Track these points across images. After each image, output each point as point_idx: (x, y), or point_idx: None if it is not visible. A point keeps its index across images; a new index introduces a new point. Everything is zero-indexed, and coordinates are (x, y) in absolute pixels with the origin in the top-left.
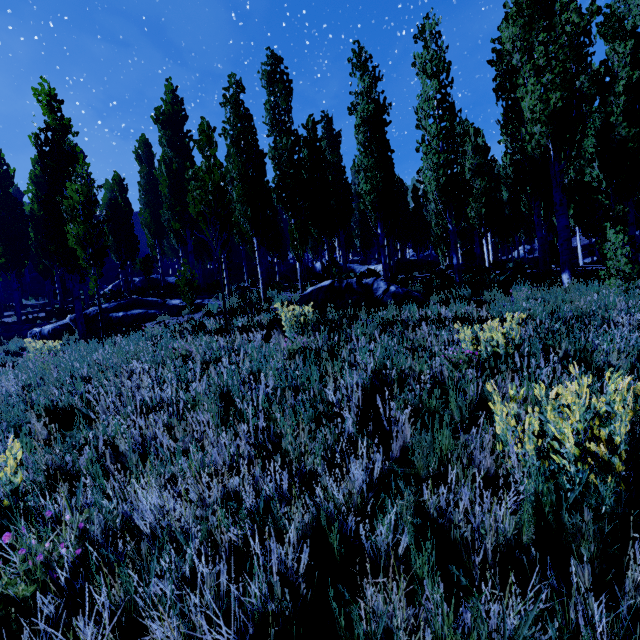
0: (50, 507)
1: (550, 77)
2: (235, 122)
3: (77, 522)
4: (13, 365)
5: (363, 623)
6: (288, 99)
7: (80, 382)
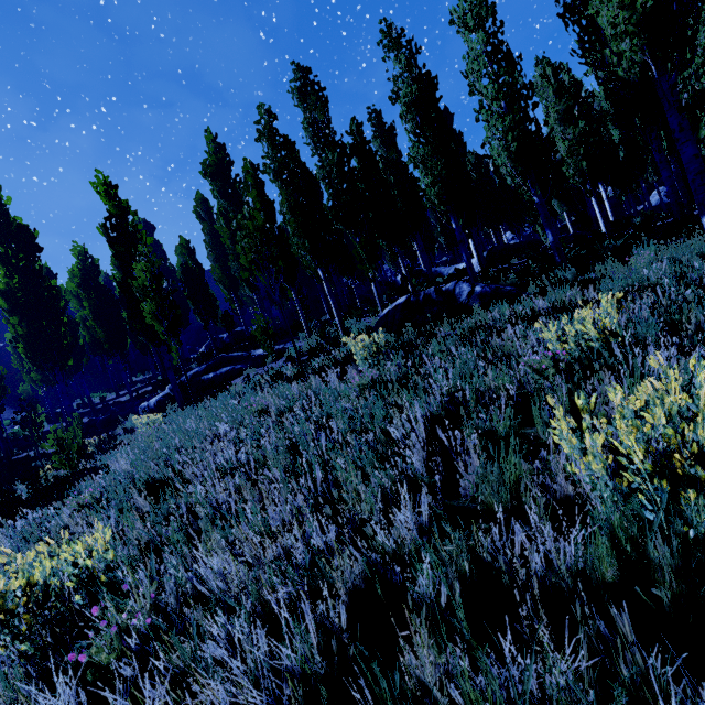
0: (128, 580)
1: None
2: (274, 154)
3: (147, 593)
4: (128, 442)
5: (406, 679)
6: (324, 110)
7: (174, 452)
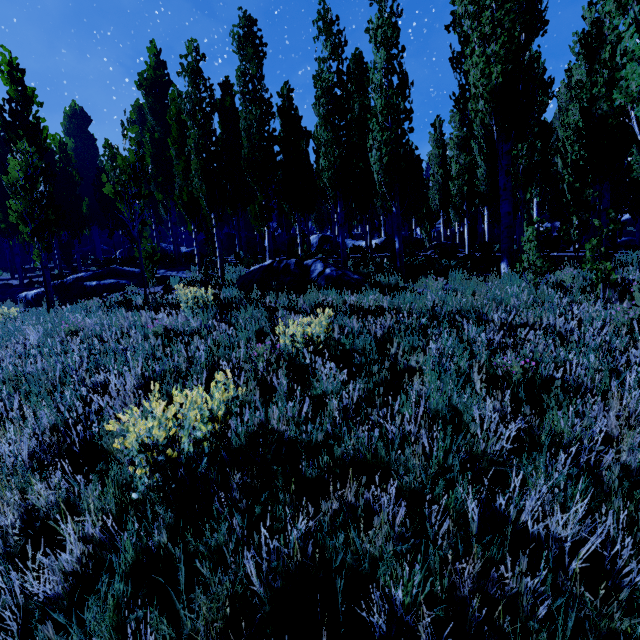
0: None
1: (495, 47)
2: (193, 93)
3: None
4: None
5: None
6: (258, 65)
7: None
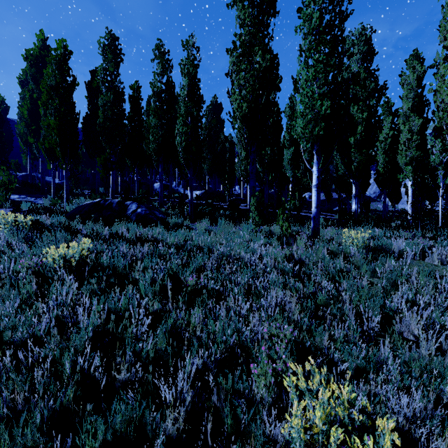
0: None
1: (245, 93)
2: (58, 74)
3: None
4: None
5: None
6: (115, 66)
7: None
